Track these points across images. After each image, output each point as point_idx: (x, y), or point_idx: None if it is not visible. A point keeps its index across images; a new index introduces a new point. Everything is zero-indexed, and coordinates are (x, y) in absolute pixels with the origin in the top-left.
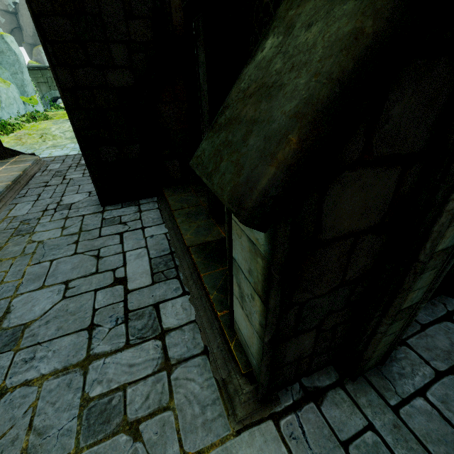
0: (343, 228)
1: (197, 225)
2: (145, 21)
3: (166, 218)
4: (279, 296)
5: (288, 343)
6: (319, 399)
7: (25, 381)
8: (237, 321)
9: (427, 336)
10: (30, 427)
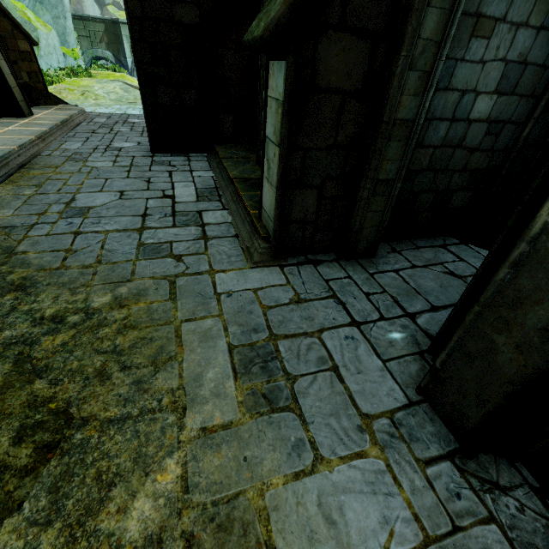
0: (332, 82)
1: (243, 168)
2: None
3: (214, 167)
4: (287, 125)
5: (295, 193)
6: (317, 264)
7: (95, 231)
8: (264, 205)
9: (418, 252)
10: (102, 248)
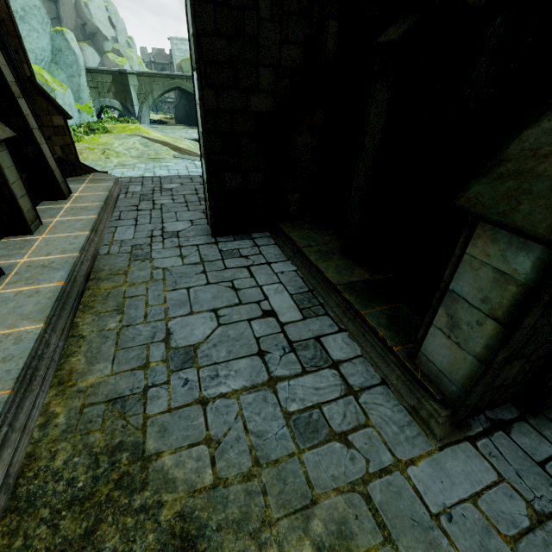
0: None
1: (335, 264)
2: (298, 47)
3: (290, 255)
4: (538, 316)
5: (505, 367)
6: (507, 429)
7: (221, 394)
8: (427, 353)
9: None
10: (246, 430)
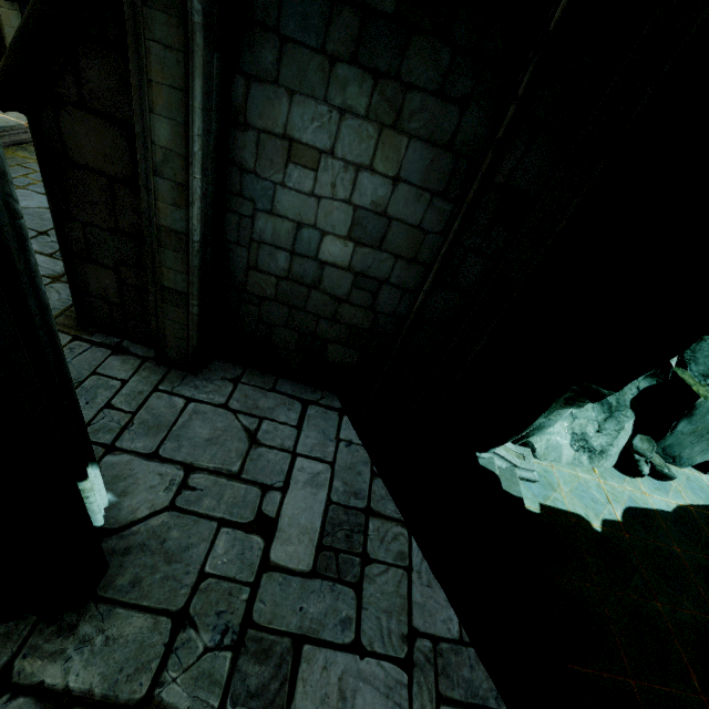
0: (91, 161)
1: None
2: None
3: None
4: (46, 190)
5: (86, 266)
6: (118, 353)
7: None
8: None
9: (263, 394)
10: None
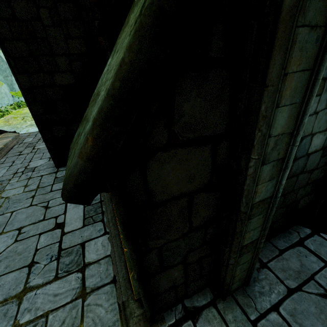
0: (174, 191)
1: None
2: (79, 40)
3: None
4: (130, 246)
5: (158, 277)
6: (196, 317)
7: None
8: None
9: (283, 259)
10: None
